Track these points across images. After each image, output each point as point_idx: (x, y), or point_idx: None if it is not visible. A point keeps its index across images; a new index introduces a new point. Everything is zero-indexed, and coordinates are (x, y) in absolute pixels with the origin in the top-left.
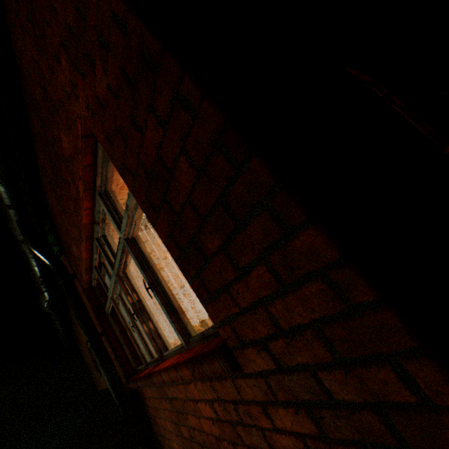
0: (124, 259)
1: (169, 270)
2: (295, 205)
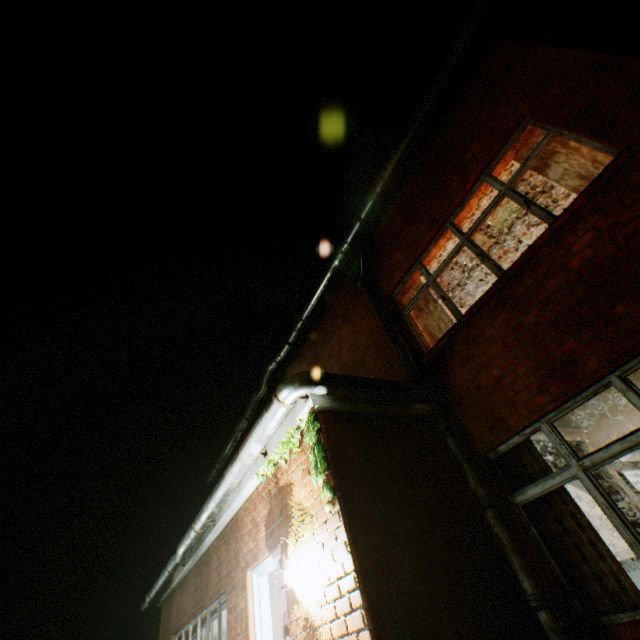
0: (489, 214)
1: None
2: None
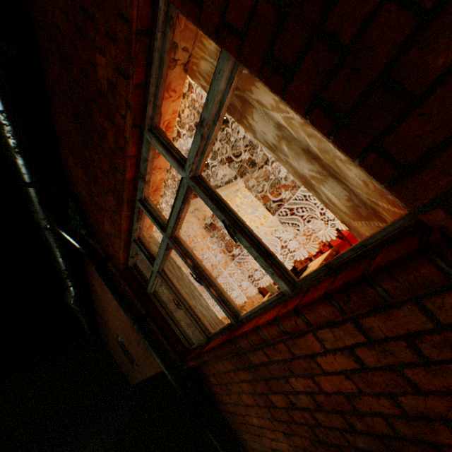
0: (183, 211)
1: (201, 248)
2: None
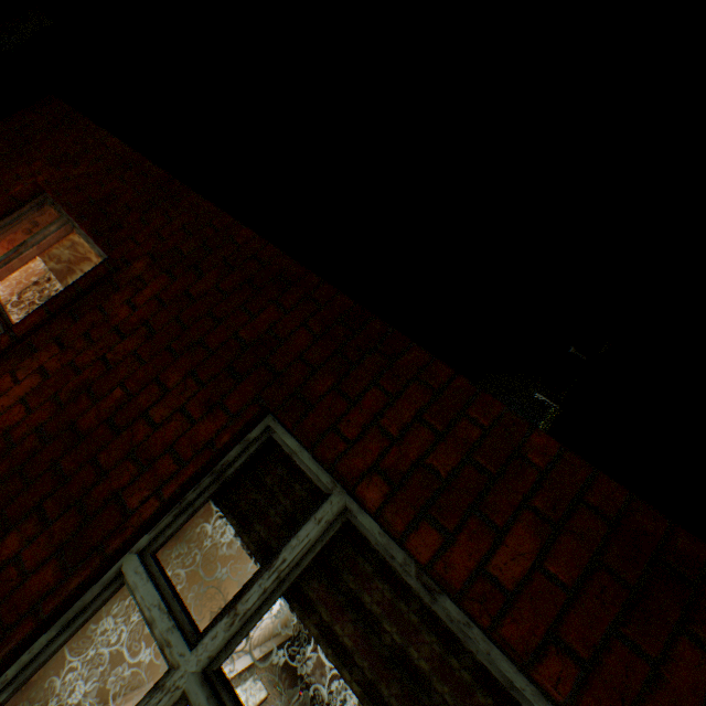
0: None
1: None
2: (185, 192)
